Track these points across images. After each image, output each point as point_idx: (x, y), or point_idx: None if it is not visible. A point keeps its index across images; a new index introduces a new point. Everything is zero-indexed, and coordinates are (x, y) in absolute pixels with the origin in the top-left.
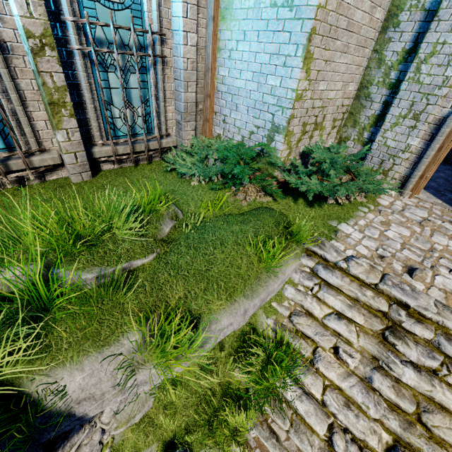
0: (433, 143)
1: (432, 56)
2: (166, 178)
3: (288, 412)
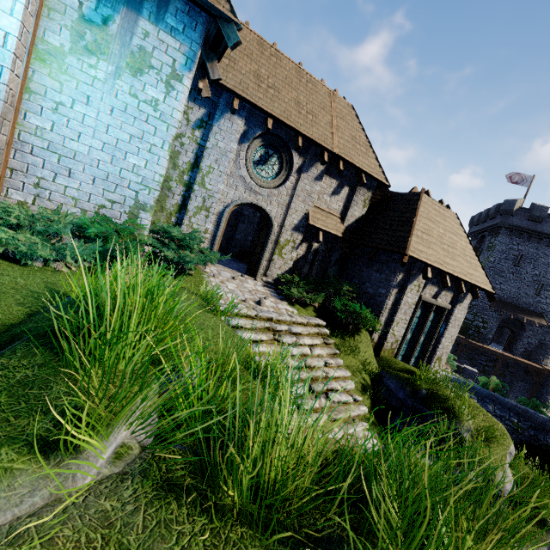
0: (220, 228)
1: (209, 174)
2: (1, 268)
3: None
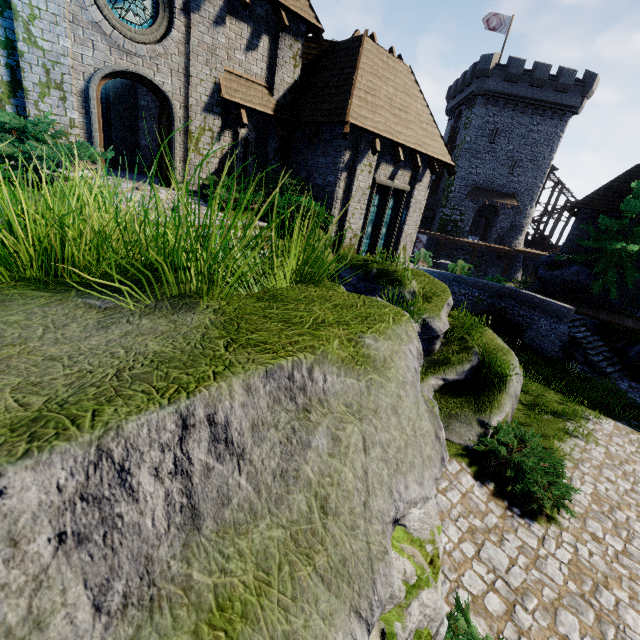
0: (93, 116)
1: (36, 20)
2: None
3: None
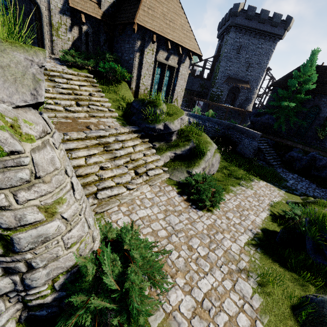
0: None
1: None
2: None
3: (50, 112)
